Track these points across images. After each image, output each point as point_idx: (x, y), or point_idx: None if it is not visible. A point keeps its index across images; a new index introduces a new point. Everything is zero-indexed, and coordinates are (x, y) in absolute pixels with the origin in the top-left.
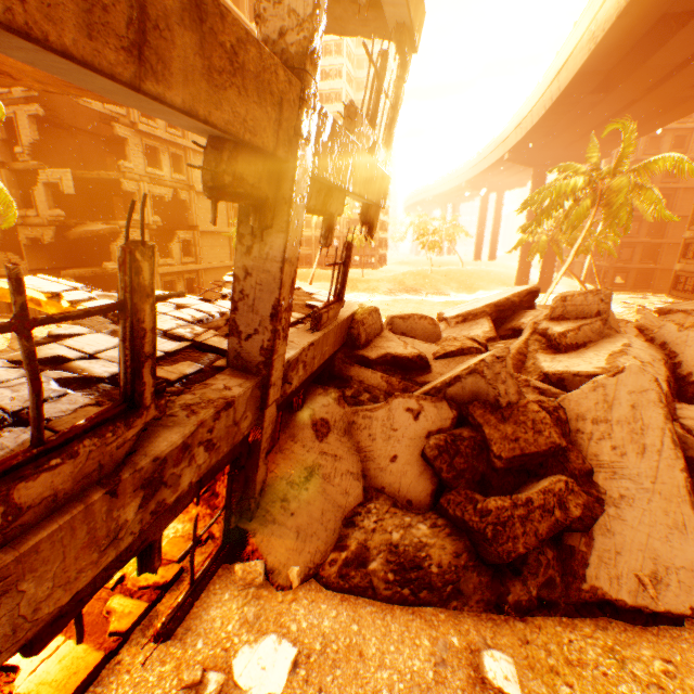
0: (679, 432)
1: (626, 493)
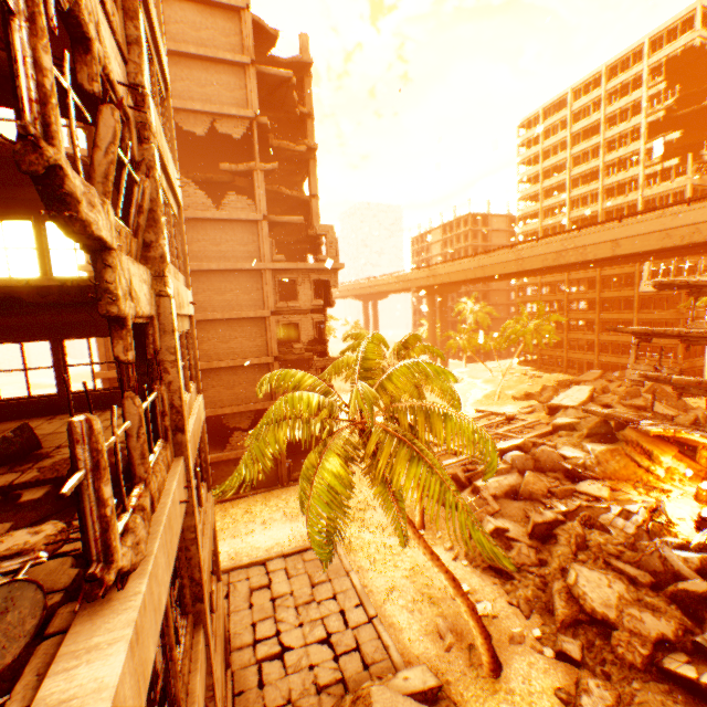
0: None
1: None
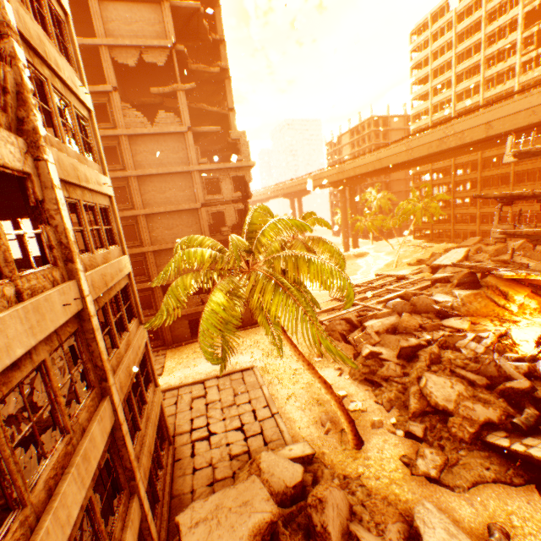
0: None
1: None
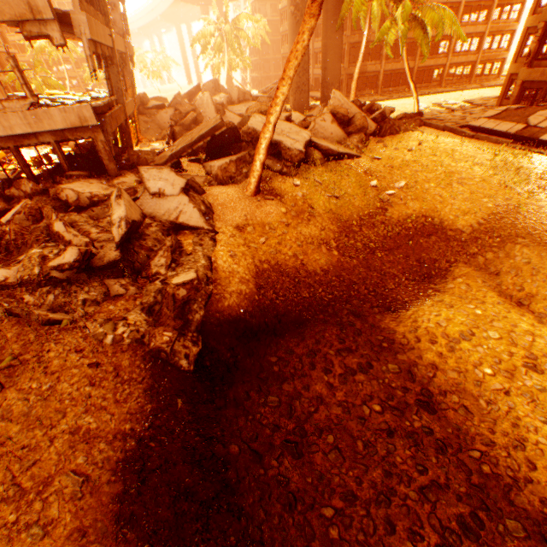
0: (218, 105)
1: (207, 116)
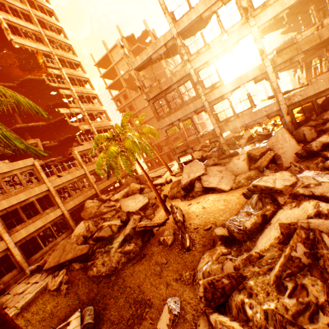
0: None
1: None
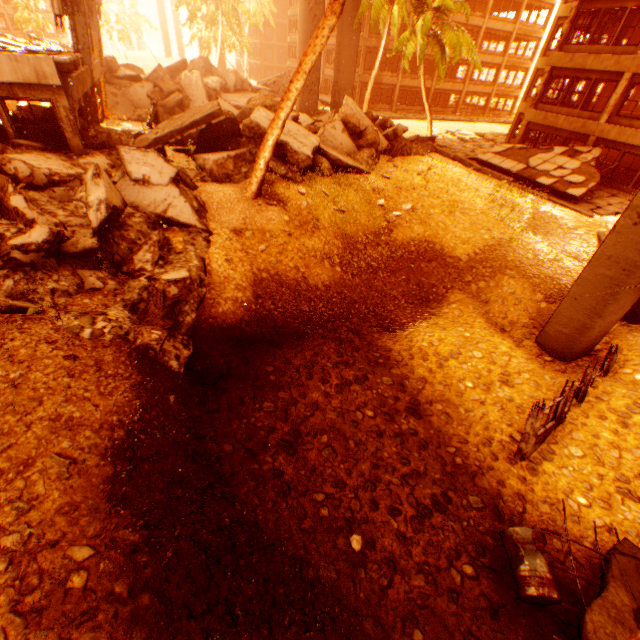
0: (210, 90)
1: (196, 100)
